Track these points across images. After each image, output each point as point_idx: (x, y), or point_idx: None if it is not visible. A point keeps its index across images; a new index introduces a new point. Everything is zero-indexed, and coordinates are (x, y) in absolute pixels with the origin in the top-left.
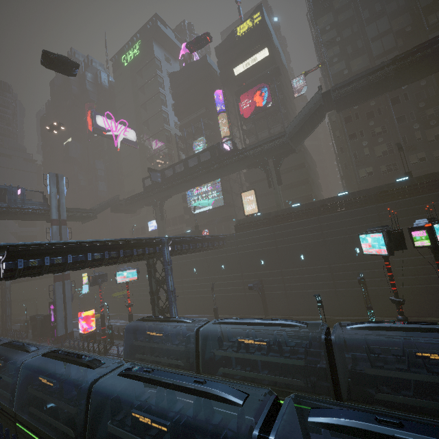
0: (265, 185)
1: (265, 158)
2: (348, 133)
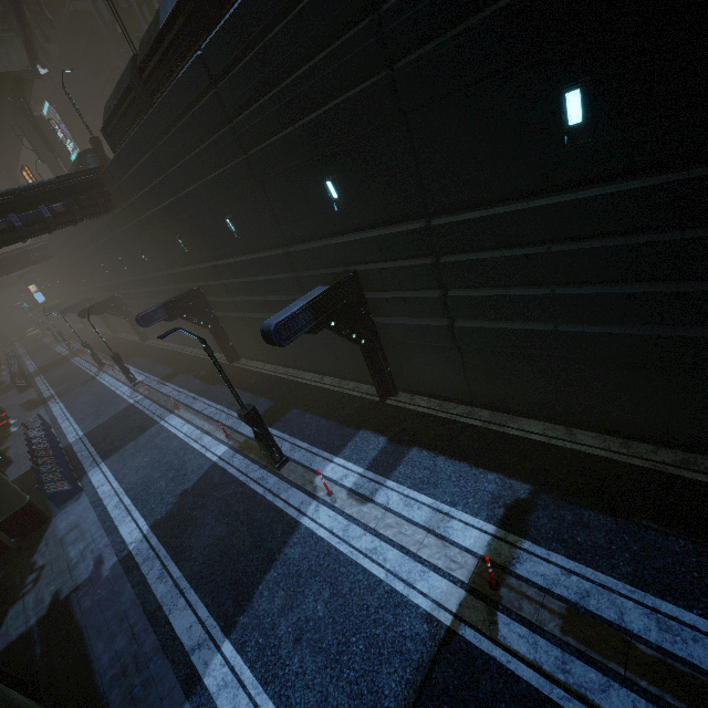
0: (98, 125)
1: (10, 97)
2: (94, 0)
